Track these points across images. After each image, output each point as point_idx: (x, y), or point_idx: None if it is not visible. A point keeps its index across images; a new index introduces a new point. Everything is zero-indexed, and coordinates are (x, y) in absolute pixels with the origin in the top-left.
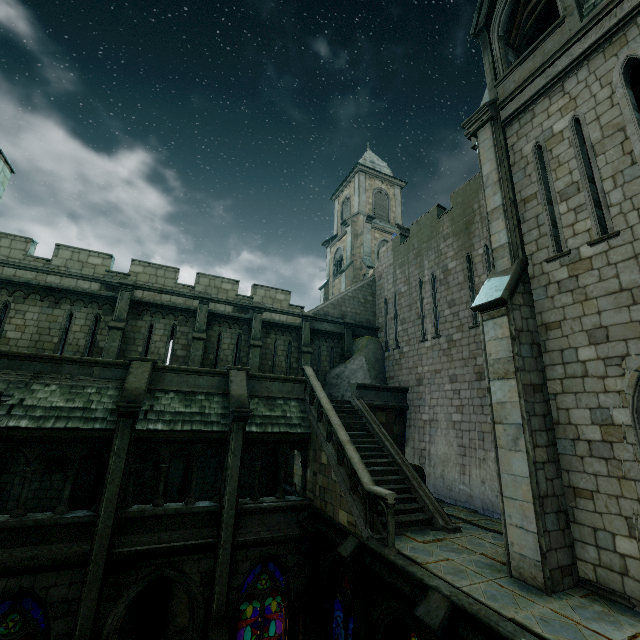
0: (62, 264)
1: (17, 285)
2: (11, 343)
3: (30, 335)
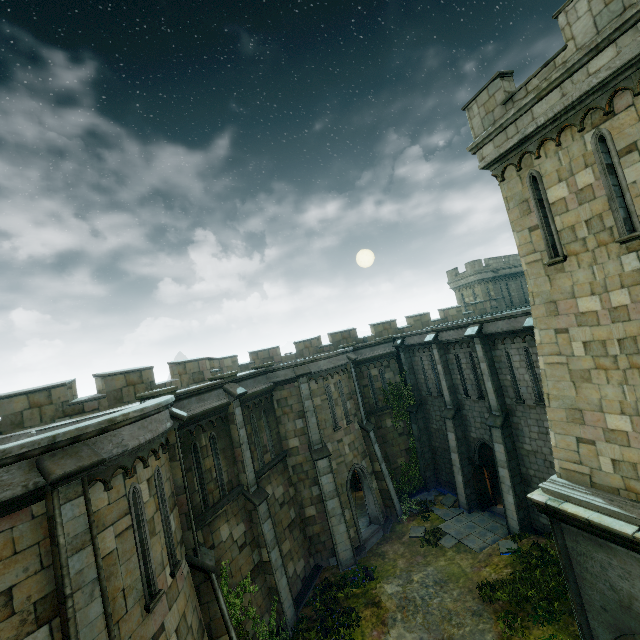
0: (512, 263)
1: (505, 276)
2: (513, 297)
3: (516, 293)
